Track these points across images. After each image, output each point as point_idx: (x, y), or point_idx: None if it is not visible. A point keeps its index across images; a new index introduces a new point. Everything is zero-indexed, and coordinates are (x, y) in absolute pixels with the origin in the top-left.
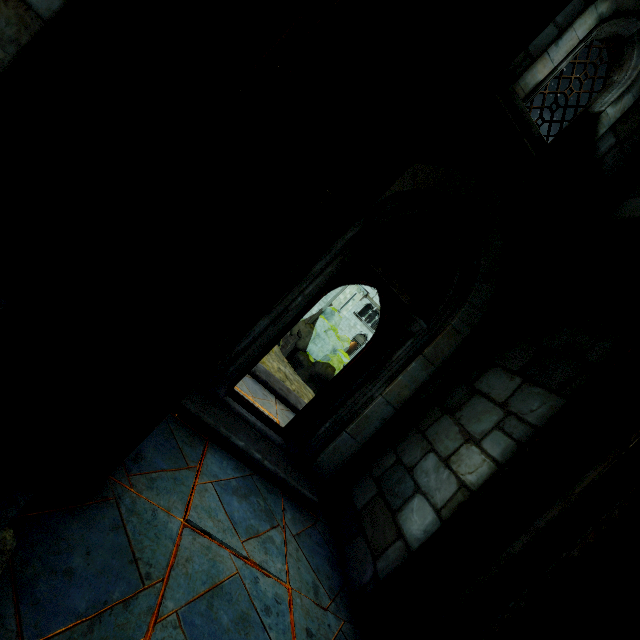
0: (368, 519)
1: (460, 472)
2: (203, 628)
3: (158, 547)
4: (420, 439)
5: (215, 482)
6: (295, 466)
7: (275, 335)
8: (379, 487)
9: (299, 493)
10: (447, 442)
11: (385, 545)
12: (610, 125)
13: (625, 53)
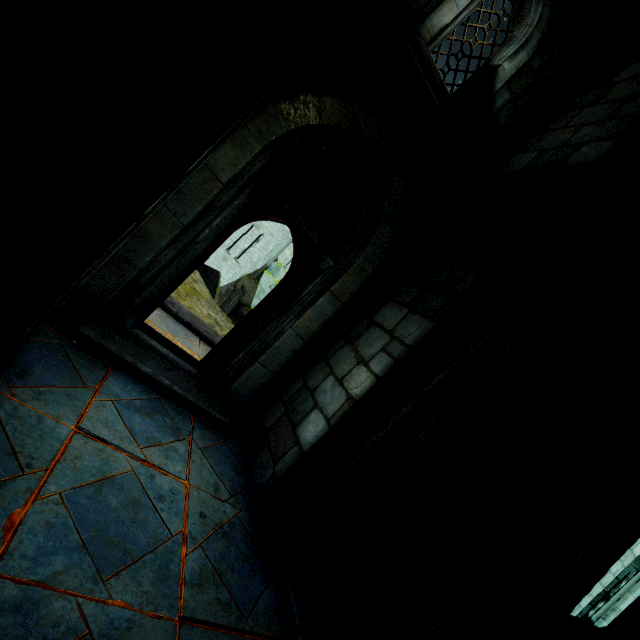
0: (274, 434)
1: (349, 388)
2: (89, 506)
3: (43, 445)
4: (324, 366)
5: (116, 401)
6: (209, 394)
7: (184, 268)
8: (286, 408)
9: (210, 415)
10: (344, 366)
11: (284, 452)
12: (506, 80)
13: (525, 8)
